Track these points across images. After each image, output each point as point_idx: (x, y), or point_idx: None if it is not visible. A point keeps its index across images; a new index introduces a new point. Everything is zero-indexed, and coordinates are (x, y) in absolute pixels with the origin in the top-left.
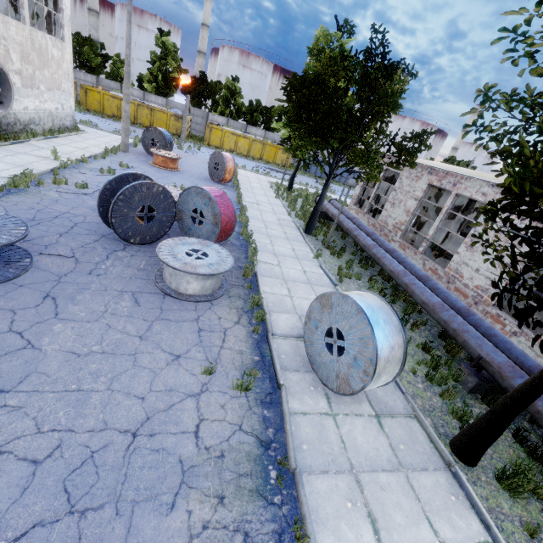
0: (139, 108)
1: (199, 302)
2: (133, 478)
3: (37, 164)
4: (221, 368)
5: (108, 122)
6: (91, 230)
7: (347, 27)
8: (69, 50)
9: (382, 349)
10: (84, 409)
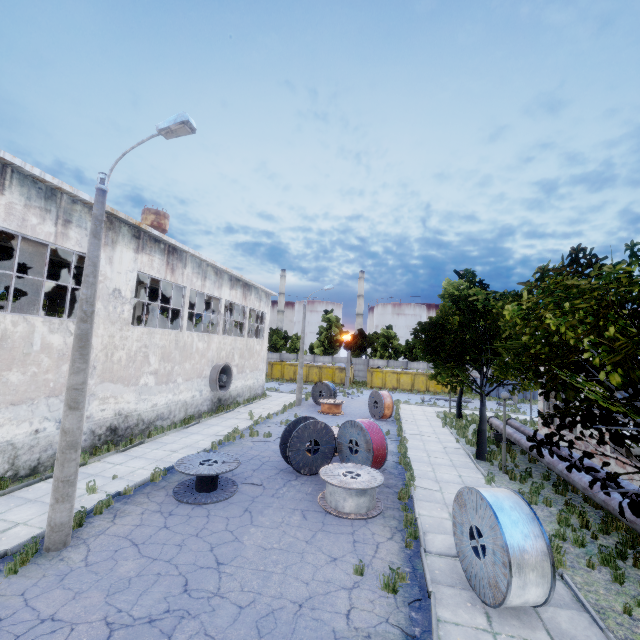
0: (310, 369)
1: (355, 520)
2: (299, 632)
3: (240, 424)
4: (371, 570)
5: (286, 385)
6: (273, 466)
7: (468, 273)
8: (266, 343)
9: (511, 534)
10: (268, 582)
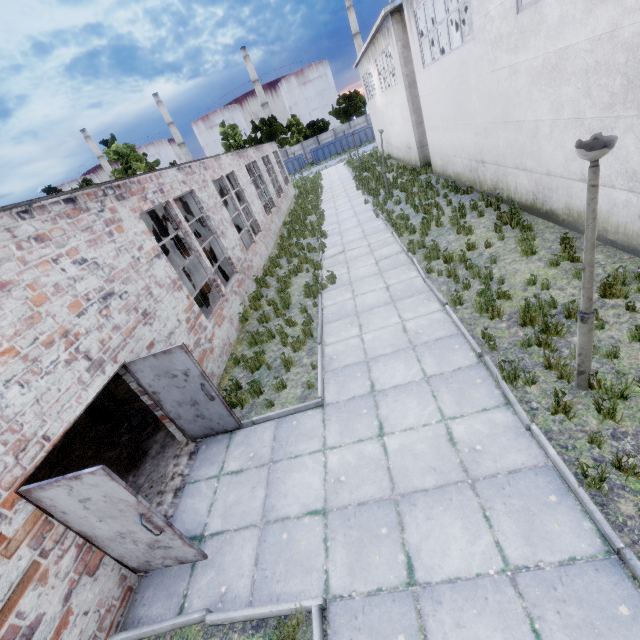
0: None
1: None
2: None
3: None
4: None
5: None
6: None
7: (113, 138)
8: None
9: None
10: None
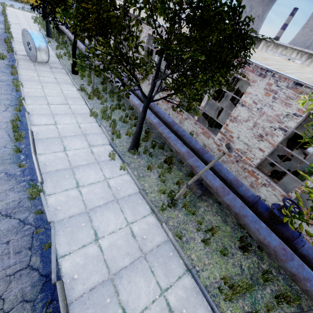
0: None
1: None
2: None
3: None
4: None
5: None
6: None
7: None
8: None
9: (36, 41)
10: None
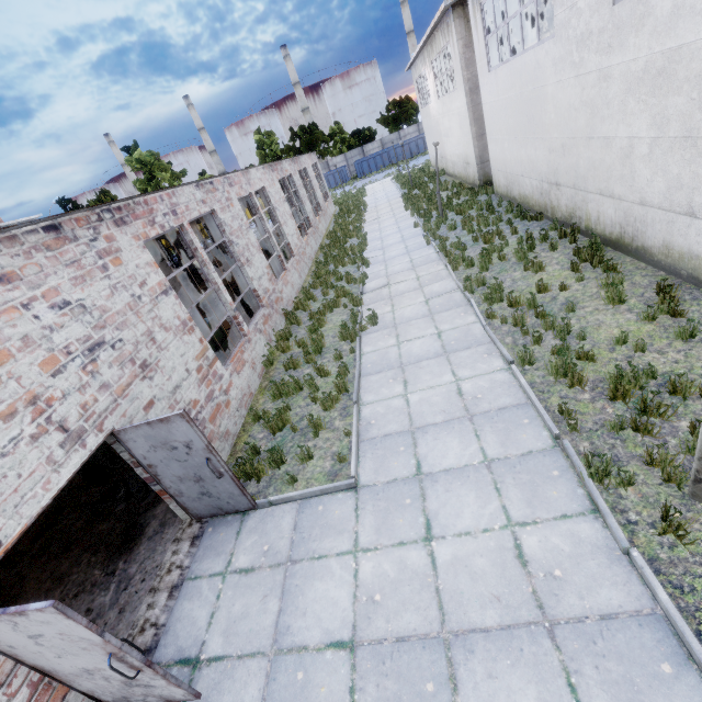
0: None
1: None
2: None
3: None
4: None
5: None
6: None
7: (136, 145)
8: None
9: None
10: None
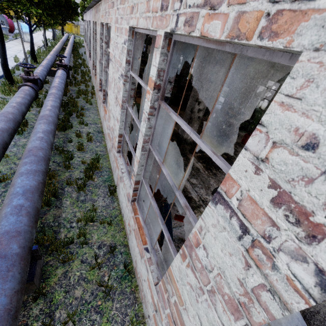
0: None
1: None
2: None
3: None
4: None
5: None
6: None
7: None
8: None
9: (23, 27)
10: None
